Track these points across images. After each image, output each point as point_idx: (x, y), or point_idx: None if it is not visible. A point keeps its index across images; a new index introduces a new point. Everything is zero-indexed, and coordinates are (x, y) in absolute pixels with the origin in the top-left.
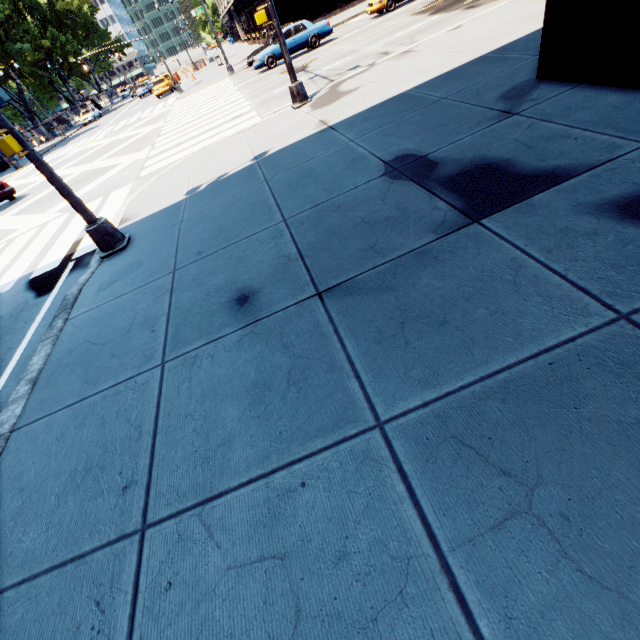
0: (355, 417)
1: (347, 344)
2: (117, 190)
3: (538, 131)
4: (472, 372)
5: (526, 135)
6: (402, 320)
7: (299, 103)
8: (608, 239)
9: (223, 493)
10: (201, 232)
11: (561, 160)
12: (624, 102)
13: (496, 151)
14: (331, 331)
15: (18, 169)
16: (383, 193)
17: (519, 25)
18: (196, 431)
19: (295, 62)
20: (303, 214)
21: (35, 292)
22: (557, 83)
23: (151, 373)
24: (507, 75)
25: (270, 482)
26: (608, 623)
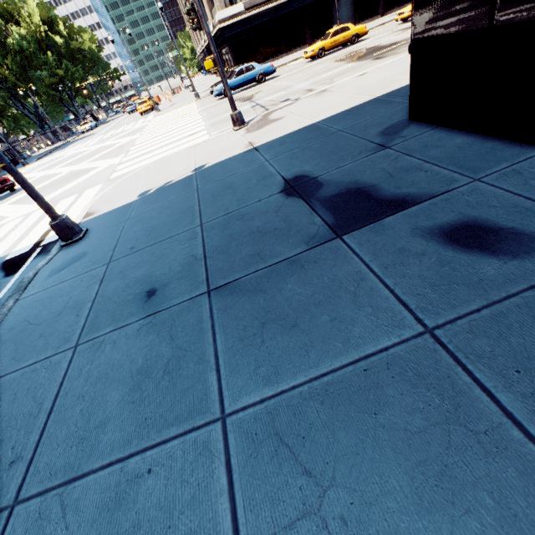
0: (206, 408)
1: (218, 339)
2: (90, 189)
3: (400, 163)
4: (305, 373)
5: (391, 166)
6: (264, 320)
7: (238, 126)
8: (431, 260)
9: (85, 474)
10: (138, 230)
11: (412, 189)
12: (466, 143)
13: (367, 177)
14: (209, 326)
15: (25, 166)
16: (278, 207)
17: (406, 75)
18: (82, 412)
19: (245, 93)
20: (216, 220)
21: (4, 272)
22: (422, 124)
23: (65, 354)
24: (389, 115)
25: (125, 466)
26: None
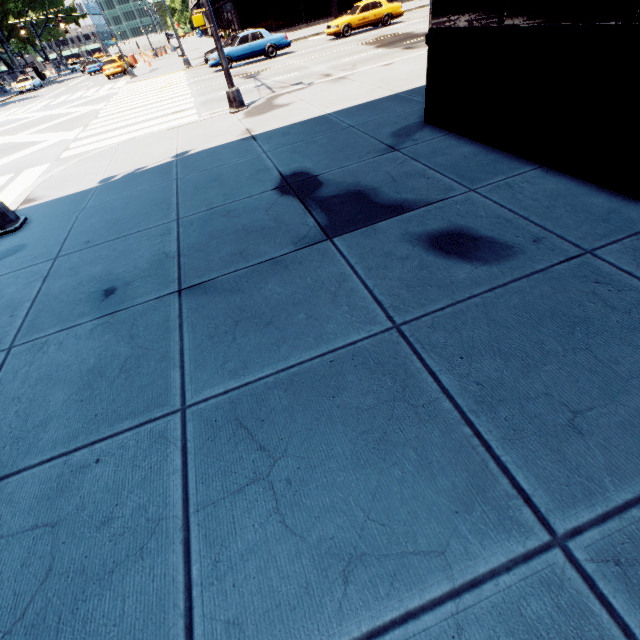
0: (166, 402)
1: (185, 338)
2: (31, 168)
3: (406, 168)
4: (273, 366)
5: (396, 170)
6: (238, 319)
7: (235, 109)
8: (413, 264)
9: (22, 470)
10: (97, 222)
11: (411, 195)
12: (472, 153)
13: (370, 180)
14: (176, 325)
15: None
16: (270, 205)
17: None
18: (18, 413)
19: (250, 67)
20: (196, 215)
21: None
22: (436, 129)
23: None
24: (406, 115)
25: (69, 459)
26: (284, 560)
